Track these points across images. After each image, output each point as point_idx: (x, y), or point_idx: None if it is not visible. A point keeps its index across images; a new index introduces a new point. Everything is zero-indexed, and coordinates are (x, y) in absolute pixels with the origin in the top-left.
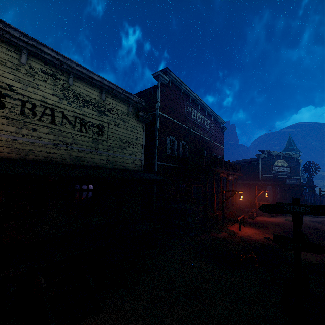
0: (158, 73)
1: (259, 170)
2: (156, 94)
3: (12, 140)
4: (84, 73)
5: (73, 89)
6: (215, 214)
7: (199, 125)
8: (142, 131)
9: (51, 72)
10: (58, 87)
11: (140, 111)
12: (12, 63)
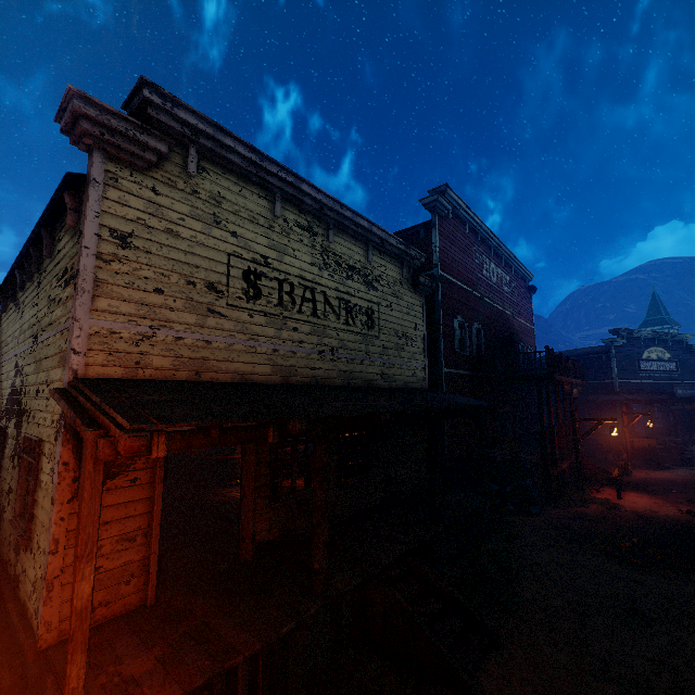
0: (433, 198)
1: (613, 371)
2: (429, 237)
3: (273, 351)
4: (347, 219)
5: (333, 249)
6: (559, 467)
7: (495, 287)
8: (421, 312)
9: (307, 225)
10: (316, 249)
11: (421, 275)
12: (265, 217)
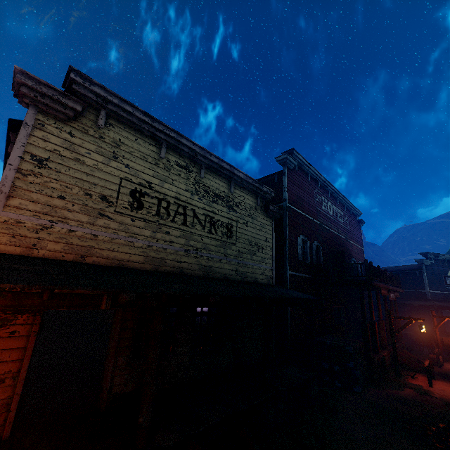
0: (283, 156)
1: (425, 283)
2: (281, 182)
3: (147, 246)
4: (215, 163)
5: (203, 182)
6: (380, 354)
7: (331, 218)
8: (271, 230)
9: (185, 165)
10: (190, 181)
11: (270, 204)
12: (153, 157)
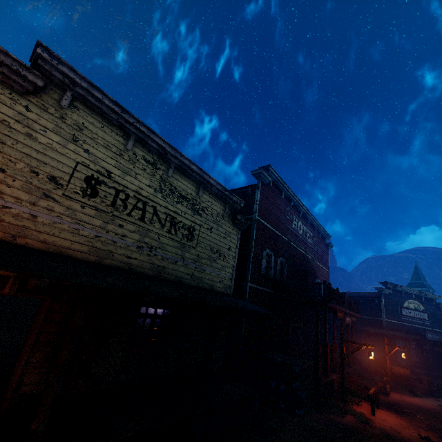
0: (259, 171)
1: (382, 311)
2: (254, 194)
3: (95, 236)
4: (185, 165)
5: (170, 181)
6: (329, 378)
7: (300, 237)
8: (236, 239)
9: (152, 161)
10: (156, 178)
11: (238, 214)
12: (118, 148)
